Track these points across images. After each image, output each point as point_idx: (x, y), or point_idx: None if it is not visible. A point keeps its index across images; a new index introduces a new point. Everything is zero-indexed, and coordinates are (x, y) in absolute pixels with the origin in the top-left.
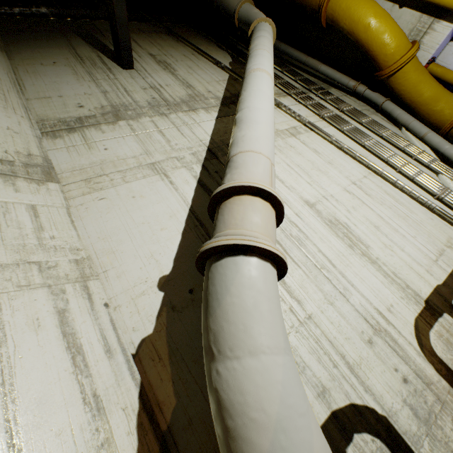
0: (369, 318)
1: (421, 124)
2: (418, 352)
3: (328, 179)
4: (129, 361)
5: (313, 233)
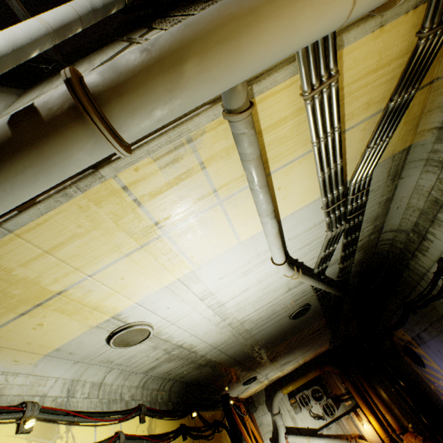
0: None
1: None
2: None
3: None
4: None
5: None
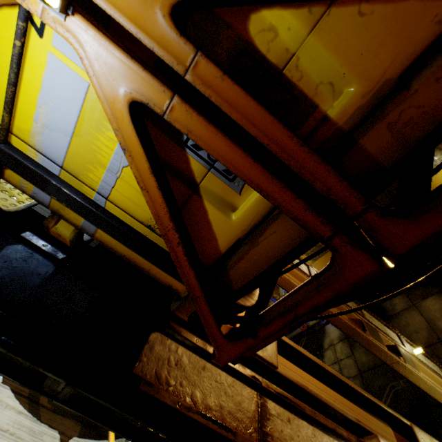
0: None
1: None
2: None
3: None
4: (1, 385)
5: None
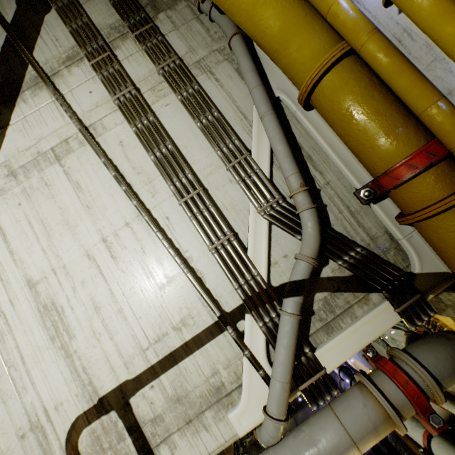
0: (33, 415)
1: (260, 97)
2: (62, 446)
3: (71, 238)
4: None
5: (20, 324)
